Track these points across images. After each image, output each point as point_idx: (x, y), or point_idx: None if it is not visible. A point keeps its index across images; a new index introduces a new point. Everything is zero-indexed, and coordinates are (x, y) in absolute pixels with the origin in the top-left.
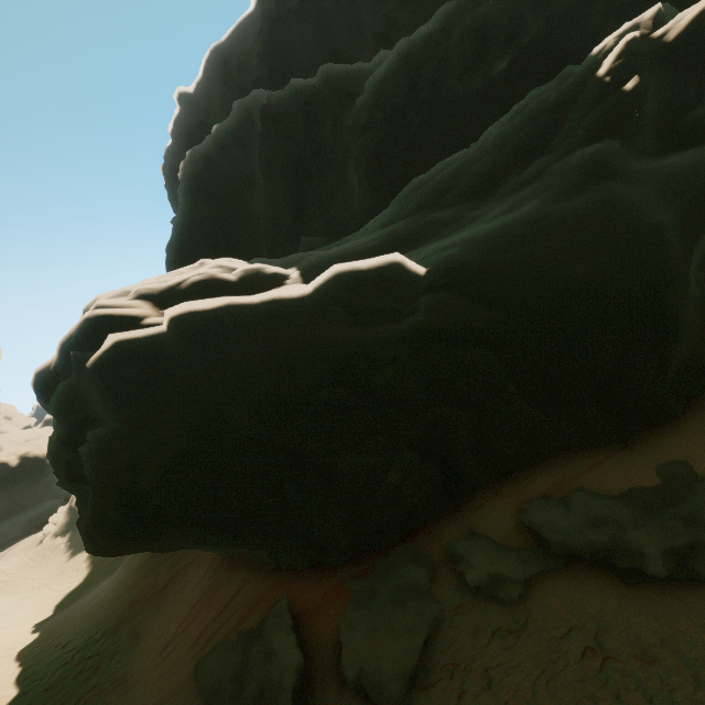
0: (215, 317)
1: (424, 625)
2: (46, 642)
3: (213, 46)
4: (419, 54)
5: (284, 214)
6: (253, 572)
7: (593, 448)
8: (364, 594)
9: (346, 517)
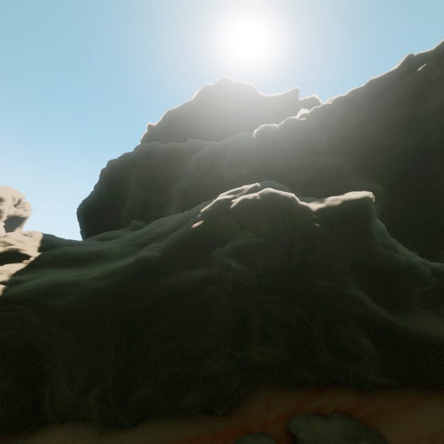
0: None
1: None
2: None
3: (169, 110)
4: (218, 152)
5: (138, 204)
6: None
7: (92, 427)
8: None
9: None
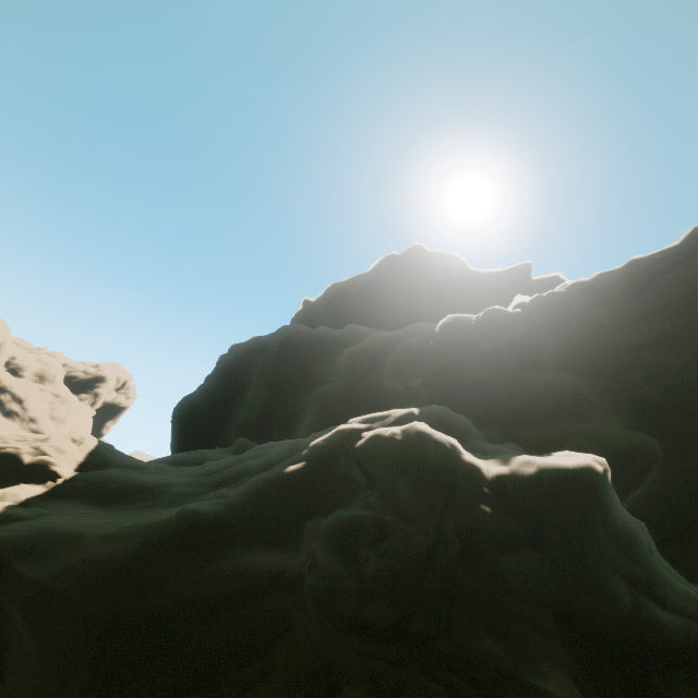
0: None
1: None
2: None
3: (334, 282)
4: (382, 347)
5: (255, 412)
6: None
7: None
8: None
9: None
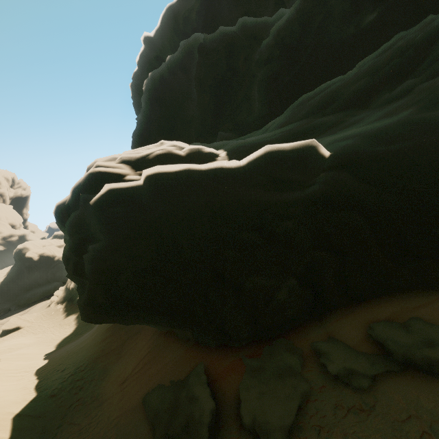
0: (176, 177)
1: (298, 396)
2: (52, 367)
3: (168, 6)
4: (310, 10)
5: (208, 117)
6: (181, 344)
7: (426, 291)
8: (255, 368)
9: (248, 318)
